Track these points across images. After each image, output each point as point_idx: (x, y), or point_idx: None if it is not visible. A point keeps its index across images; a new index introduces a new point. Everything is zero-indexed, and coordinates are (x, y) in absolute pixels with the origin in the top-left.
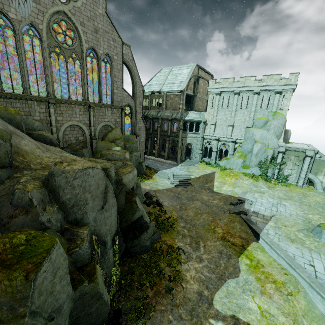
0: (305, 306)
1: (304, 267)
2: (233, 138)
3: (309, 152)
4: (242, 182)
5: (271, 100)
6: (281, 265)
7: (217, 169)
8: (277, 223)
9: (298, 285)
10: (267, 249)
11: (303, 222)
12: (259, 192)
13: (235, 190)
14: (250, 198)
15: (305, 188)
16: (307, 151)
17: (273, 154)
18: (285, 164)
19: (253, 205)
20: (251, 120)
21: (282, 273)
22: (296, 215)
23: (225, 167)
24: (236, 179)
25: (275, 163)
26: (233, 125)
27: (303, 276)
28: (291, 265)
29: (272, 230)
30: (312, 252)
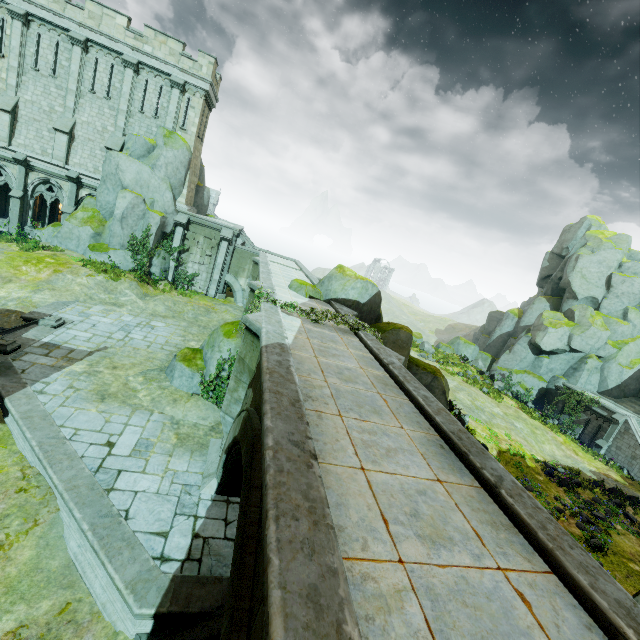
0: (25, 565)
1: (83, 456)
2: (73, 171)
3: (226, 231)
4: (72, 279)
5: (164, 100)
6: (29, 470)
7: (12, 247)
8: (98, 363)
9: (45, 509)
10: (17, 435)
11: (168, 356)
12: (111, 304)
13: (37, 298)
14: (67, 316)
15: (220, 300)
16: (224, 228)
17: (163, 225)
18: (189, 251)
19: (61, 329)
20: (119, 134)
21: (12, 492)
22: (164, 343)
23: (45, 244)
24: (57, 272)
25: (171, 248)
26: (72, 132)
27: (56, 481)
28: (42, 461)
29: (65, 381)
30: (138, 412)
